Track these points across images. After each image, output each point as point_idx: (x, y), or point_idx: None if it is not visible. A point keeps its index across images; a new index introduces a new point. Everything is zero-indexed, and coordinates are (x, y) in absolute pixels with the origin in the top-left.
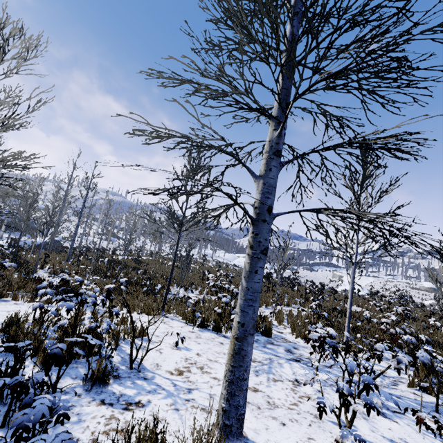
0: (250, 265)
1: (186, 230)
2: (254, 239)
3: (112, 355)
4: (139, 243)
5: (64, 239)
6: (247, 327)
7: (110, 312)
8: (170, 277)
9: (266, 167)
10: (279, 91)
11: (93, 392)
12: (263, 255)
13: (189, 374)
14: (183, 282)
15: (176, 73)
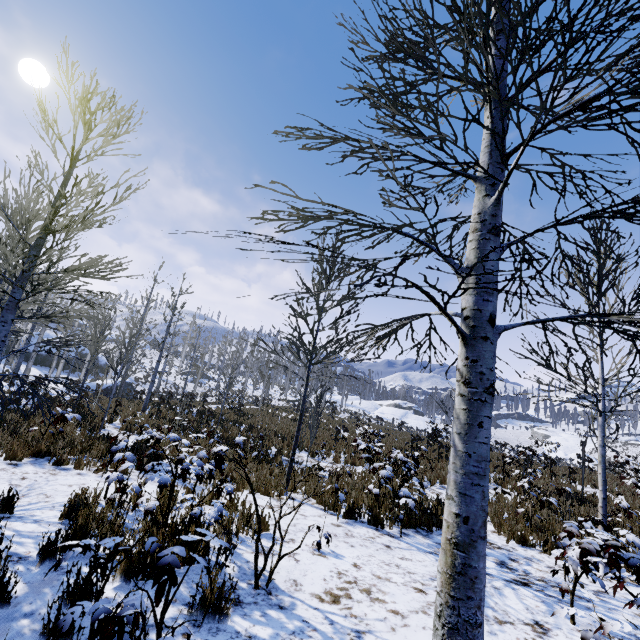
0: (469, 413)
1: (320, 362)
2: (470, 368)
3: (224, 562)
4: (237, 385)
5: (137, 381)
6: (474, 525)
7: (218, 490)
8: (297, 436)
9: (478, 252)
10: (487, 140)
11: (205, 630)
12: (489, 396)
13: (350, 603)
14: (308, 444)
15: (328, 128)
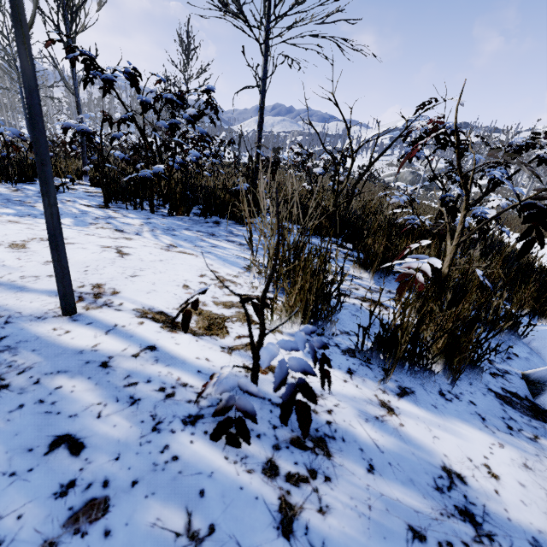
0: None
1: None
2: None
3: None
4: (49, 132)
5: None
6: None
7: None
8: None
9: None
10: None
11: None
12: None
13: None
14: None
15: None
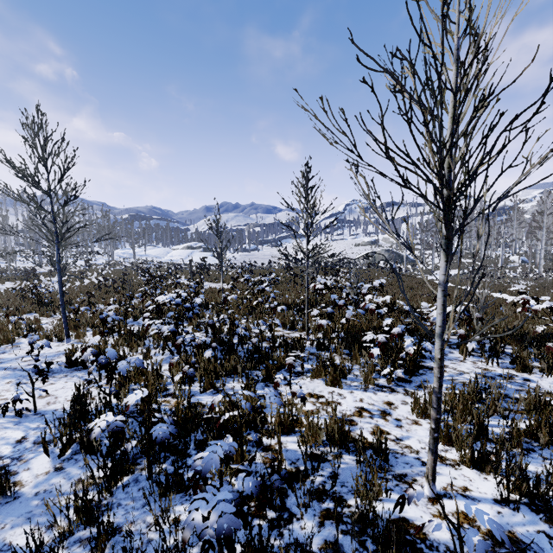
0: None
1: None
2: None
3: None
4: (4, 261)
5: None
6: None
7: None
8: None
9: None
10: None
11: None
12: None
13: None
14: None
15: None
